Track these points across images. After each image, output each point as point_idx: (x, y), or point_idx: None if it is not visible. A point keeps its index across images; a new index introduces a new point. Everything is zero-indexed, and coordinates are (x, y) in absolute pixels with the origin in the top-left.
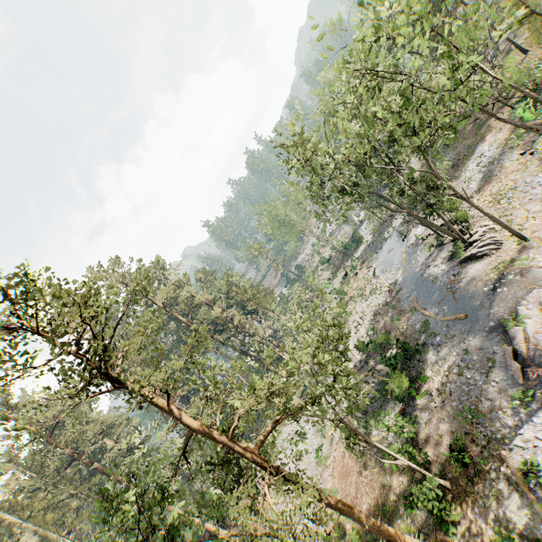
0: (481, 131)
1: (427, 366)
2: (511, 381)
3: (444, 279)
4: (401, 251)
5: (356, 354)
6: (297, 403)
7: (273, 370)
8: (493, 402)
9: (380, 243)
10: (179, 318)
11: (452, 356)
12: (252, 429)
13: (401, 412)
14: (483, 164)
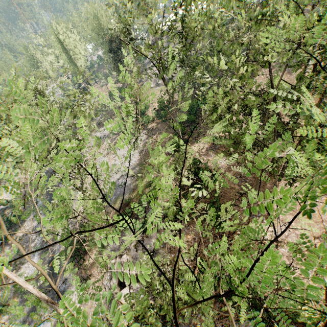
0: (113, 116)
1: (24, 224)
2: (41, 240)
3: (58, 182)
4: None
5: None
6: None
7: None
8: (31, 248)
9: None
10: None
11: (35, 223)
12: None
13: (1, 244)
14: (102, 135)
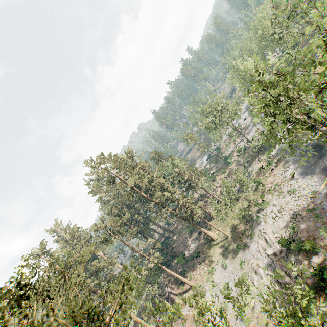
0: None
1: None
2: None
3: None
4: (325, 162)
5: (275, 243)
6: (221, 261)
7: (203, 231)
8: None
9: (298, 148)
10: (142, 193)
11: None
12: (187, 265)
13: None
14: None
